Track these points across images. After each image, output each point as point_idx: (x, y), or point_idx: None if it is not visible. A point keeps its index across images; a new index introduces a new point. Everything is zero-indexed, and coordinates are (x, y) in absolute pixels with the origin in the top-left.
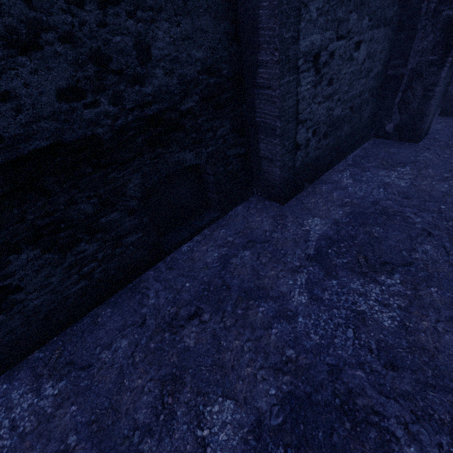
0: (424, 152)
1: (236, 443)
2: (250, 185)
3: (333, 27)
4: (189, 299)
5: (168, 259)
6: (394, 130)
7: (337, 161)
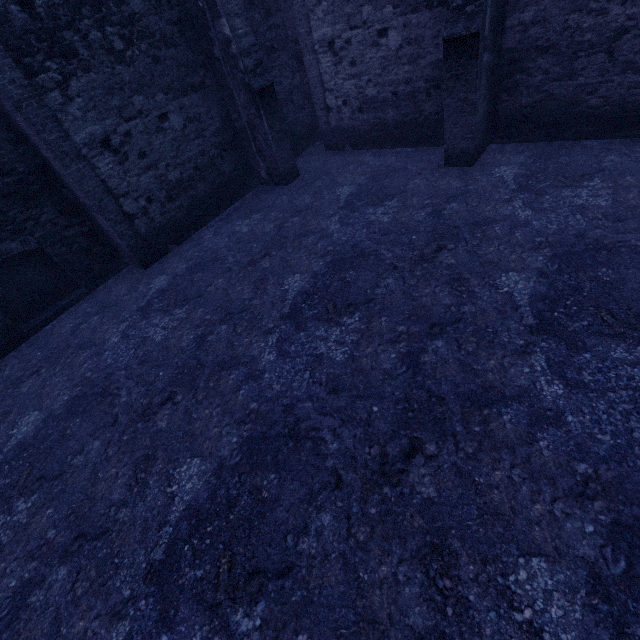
0: (284, 195)
1: (31, 429)
2: (118, 257)
3: (113, 115)
4: (36, 363)
5: (31, 339)
6: (268, 176)
7: (211, 217)
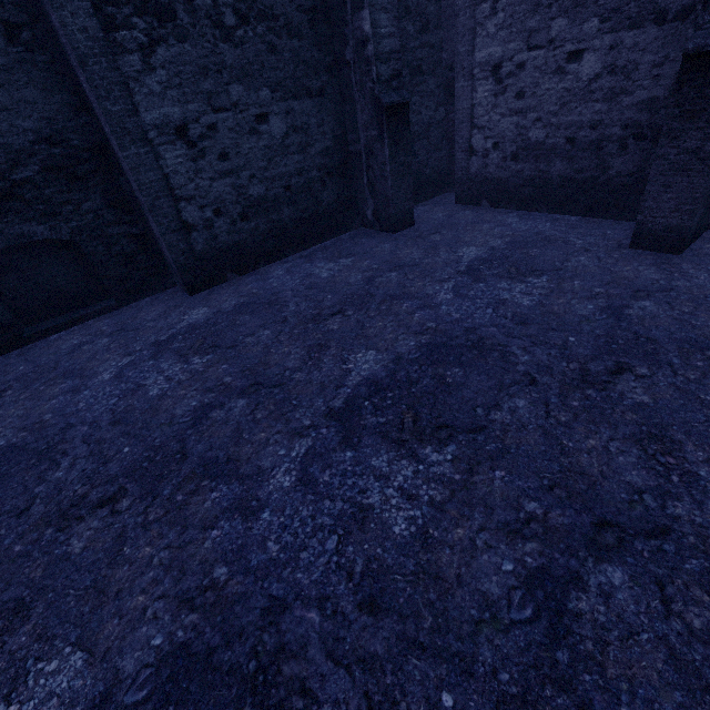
0: (387, 243)
1: None
2: (166, 273)
3: (200, 100)
4: (10, 379)
5: (28, 347)
6: (374, 218)
7: (291, 251)
